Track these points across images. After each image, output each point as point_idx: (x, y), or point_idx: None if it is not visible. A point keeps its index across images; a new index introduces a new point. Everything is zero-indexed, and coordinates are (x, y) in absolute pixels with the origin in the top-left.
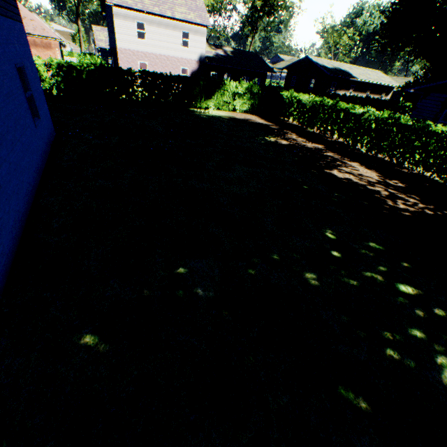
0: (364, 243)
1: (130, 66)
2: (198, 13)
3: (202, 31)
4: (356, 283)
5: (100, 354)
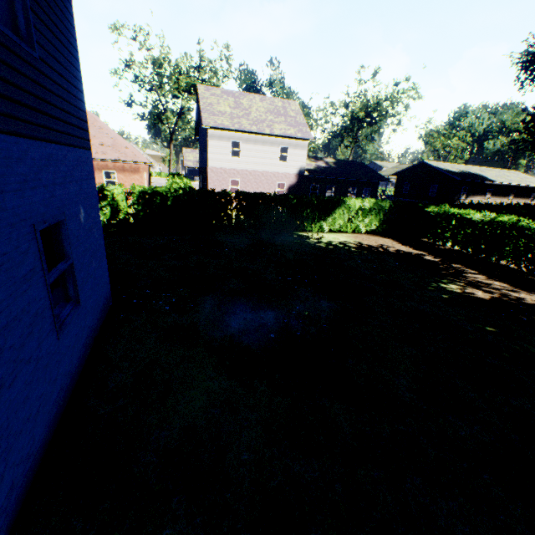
0: None
1: (220, 184)
2: (298, 128)
3: (302, 145)
4: None
5: None
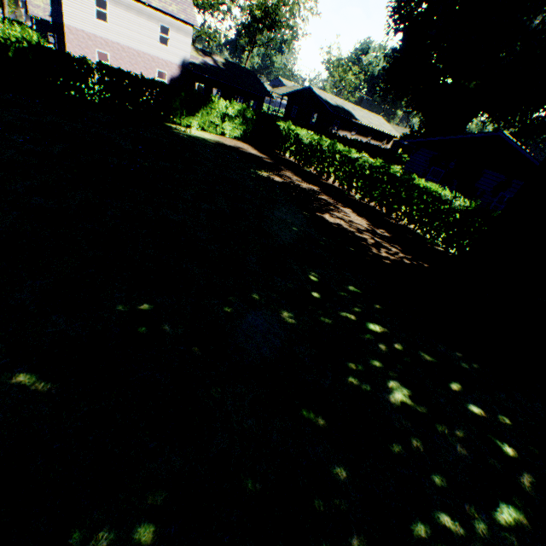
0: (345, 286)
1: (83, 53)
2: (182, 7)
3: (187, 30)
4: (331, 322)
5: (40, 393)
